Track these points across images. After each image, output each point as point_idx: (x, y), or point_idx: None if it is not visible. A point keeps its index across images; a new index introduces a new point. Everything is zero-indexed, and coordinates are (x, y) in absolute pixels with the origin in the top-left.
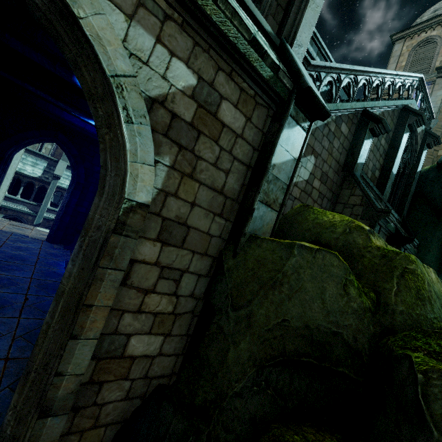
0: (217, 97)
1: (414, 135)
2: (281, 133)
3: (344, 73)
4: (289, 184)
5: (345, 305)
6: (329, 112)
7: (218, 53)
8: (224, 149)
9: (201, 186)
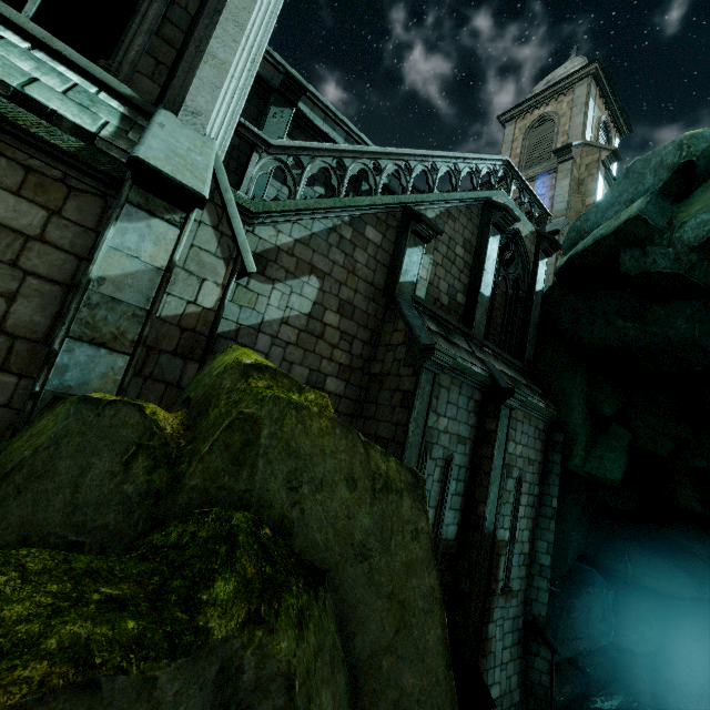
0: None
1: (520, 240)
2: (107, 229)
3: (350, 157)
4: (150, 309)
5: (112, 491)
6: (201, 194)
7: None
8: None
9: None
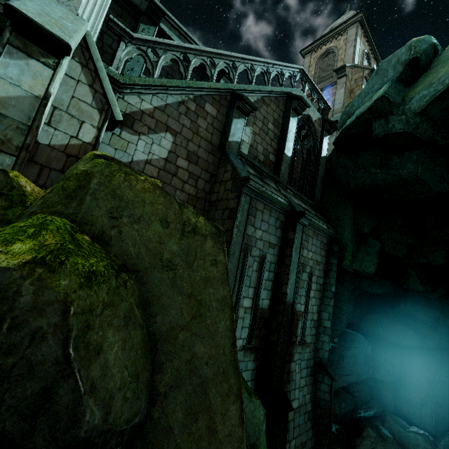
0: None
1: (311, 123)
2: None
3: (192, 53)
4: (31, 125)
5: None
6: (66, 42)
7: None
8: None
9: None
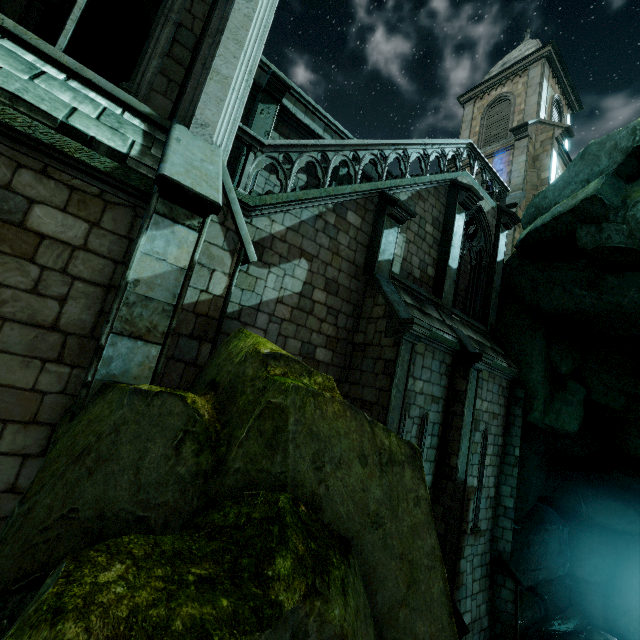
0: (21, 202)
1: (482, 215)
2: (139, 238)
3: (332, 150)
4: (176, 304)
5: (168, 472)
6: (217, 202)
7: (12, 147)
8: (51, 268)
9: (7, 324)
